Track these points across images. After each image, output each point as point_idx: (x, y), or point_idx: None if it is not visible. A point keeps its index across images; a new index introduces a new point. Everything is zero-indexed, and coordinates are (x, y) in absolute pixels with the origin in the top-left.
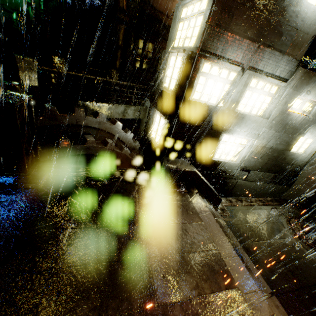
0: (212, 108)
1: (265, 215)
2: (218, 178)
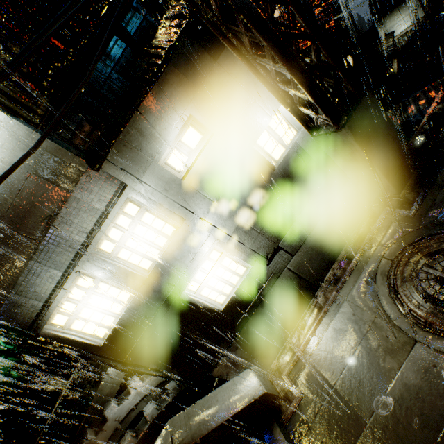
0: (127, 314)
1: (349, 320)
2: (265, 300)
